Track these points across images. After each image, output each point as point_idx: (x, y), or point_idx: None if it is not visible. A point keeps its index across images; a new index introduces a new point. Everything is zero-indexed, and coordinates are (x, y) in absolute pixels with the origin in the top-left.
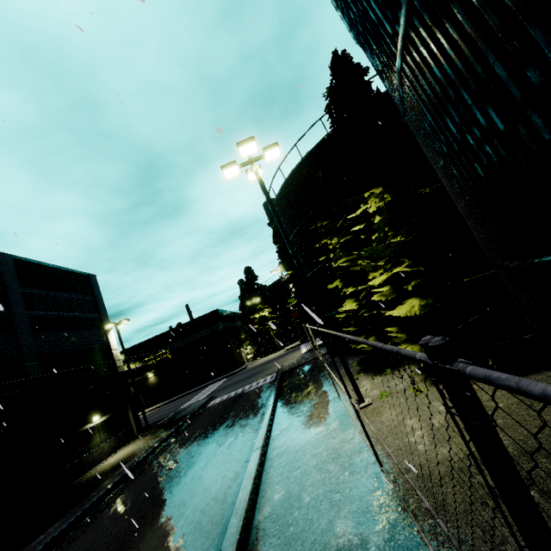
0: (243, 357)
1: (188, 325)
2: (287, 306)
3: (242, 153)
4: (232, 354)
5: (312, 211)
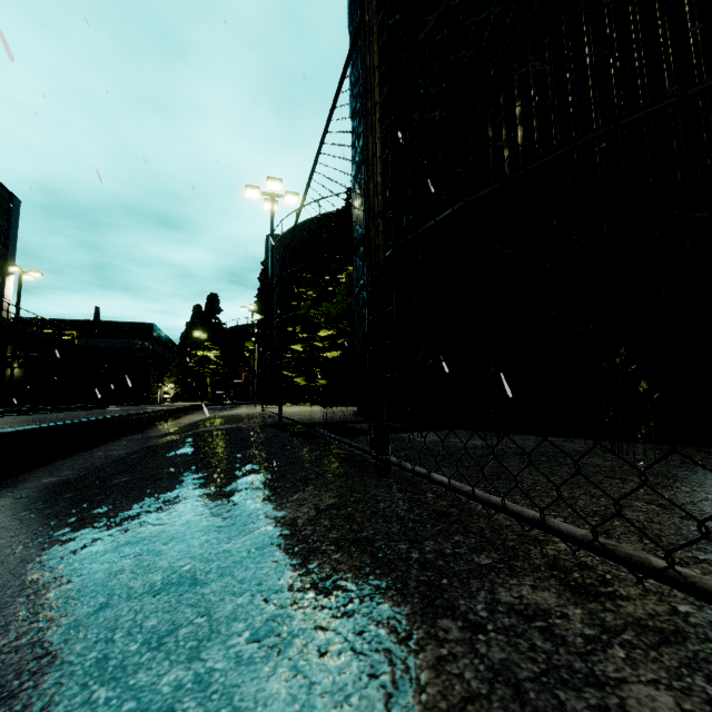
0: (158, 394)
1: (103, 324)
2: (241, 359)
3: (268, 186)
4: (146, 382)
5: (304, 261)
